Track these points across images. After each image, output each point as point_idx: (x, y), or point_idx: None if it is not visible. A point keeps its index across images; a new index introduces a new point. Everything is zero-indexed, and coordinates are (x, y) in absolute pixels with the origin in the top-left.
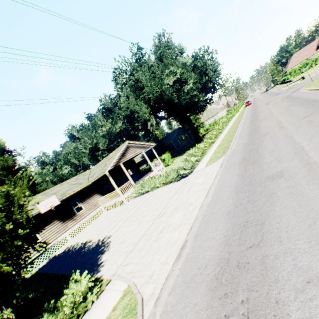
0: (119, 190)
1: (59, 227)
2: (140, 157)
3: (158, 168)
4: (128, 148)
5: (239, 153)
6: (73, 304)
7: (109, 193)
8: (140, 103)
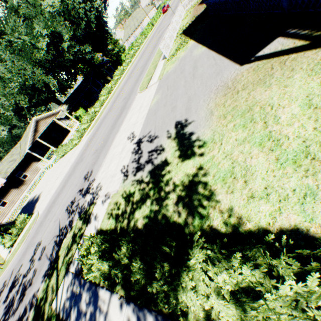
0: (45, 159)
1: (17, 192)
2: (66, 110)
3: (75, 127)
4: (38, 123)
5: (96, 128)
6: (21, 223)
7: (40, 161)
8: (30, 67)
